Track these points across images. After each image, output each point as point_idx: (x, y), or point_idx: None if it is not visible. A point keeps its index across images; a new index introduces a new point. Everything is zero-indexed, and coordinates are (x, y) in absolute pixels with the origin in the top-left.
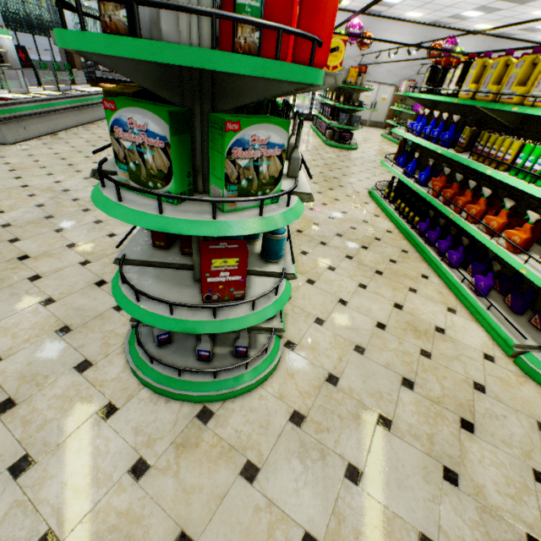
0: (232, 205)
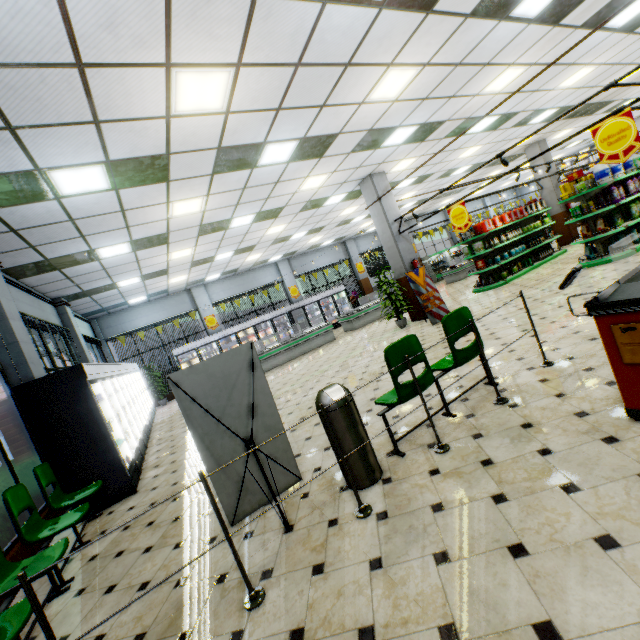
0: (476, 253)
